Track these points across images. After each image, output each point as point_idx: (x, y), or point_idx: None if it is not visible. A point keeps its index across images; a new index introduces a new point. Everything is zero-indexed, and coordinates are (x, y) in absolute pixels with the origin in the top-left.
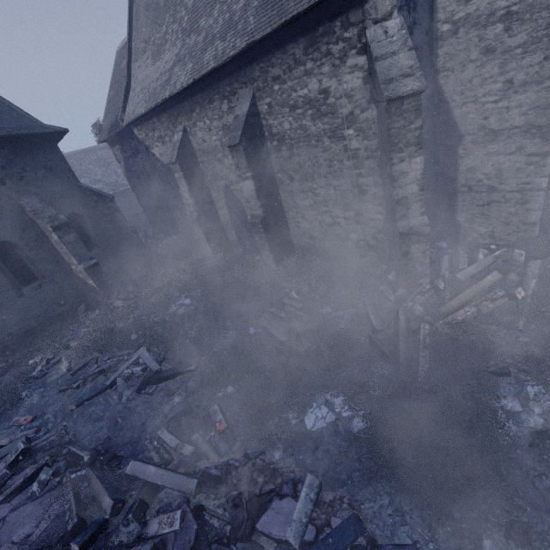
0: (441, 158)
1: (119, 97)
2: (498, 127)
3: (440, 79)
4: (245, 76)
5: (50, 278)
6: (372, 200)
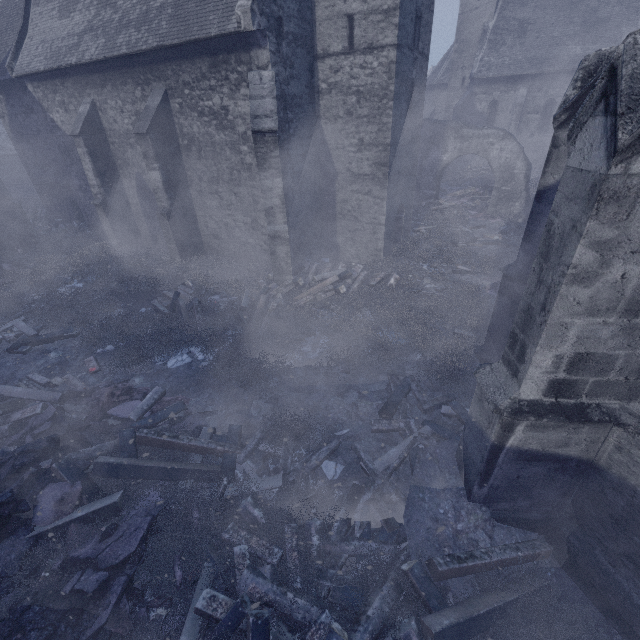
0: (325, 188)
1: (8, 37)
2: (358, 172)
3: (322, 124)
4: (159, 71)
5: None
6: (263, 210)
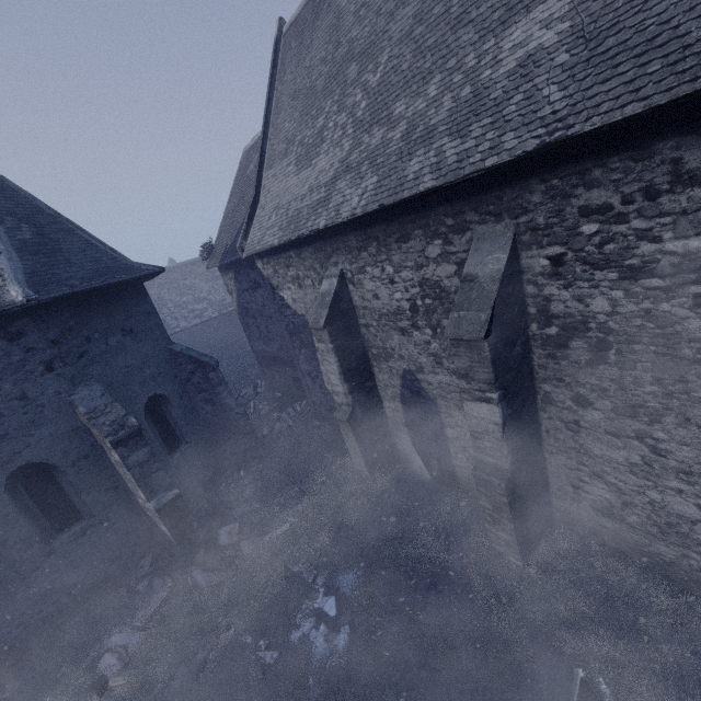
0: None
1: (239, 212)
2: None
3: None
4: (499, 201)
5: (101, 517)
6: None
